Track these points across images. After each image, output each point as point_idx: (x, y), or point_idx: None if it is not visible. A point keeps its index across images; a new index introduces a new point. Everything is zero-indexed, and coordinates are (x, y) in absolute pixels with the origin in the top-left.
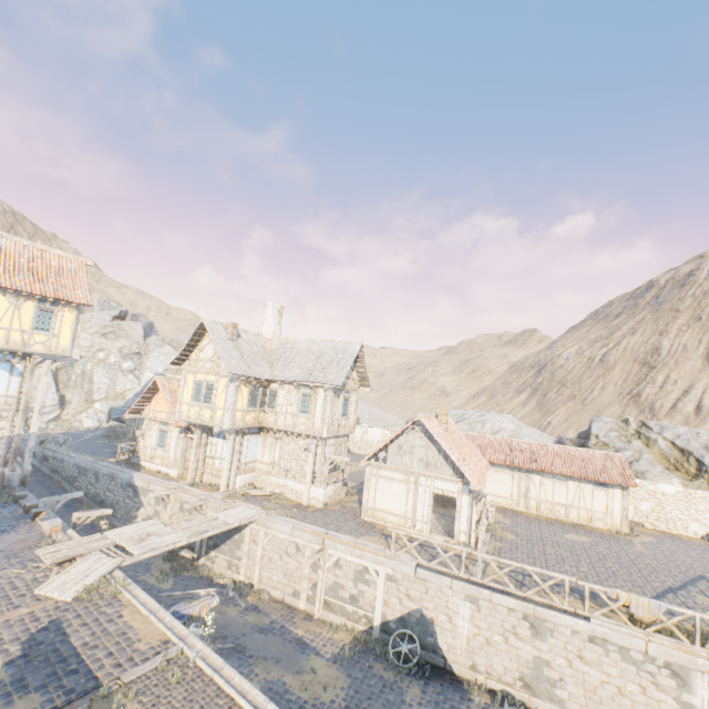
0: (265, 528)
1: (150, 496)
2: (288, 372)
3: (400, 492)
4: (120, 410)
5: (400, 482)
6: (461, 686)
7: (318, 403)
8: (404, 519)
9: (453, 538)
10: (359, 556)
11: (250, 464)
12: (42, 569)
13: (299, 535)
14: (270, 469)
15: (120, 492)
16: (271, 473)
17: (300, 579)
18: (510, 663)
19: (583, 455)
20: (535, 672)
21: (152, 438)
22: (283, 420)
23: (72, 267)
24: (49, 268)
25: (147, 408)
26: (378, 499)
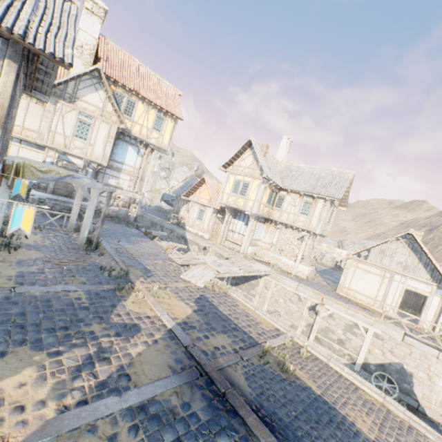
0: (276, 281)
1: (194, 246)
2: (295, 185)
3: (374, 282)
4: (169, 195)
5: (375, 275)
6: (435, 425)
7: (316, 209)
8: (374, 300)
9: (417, 324)
10: (352, 315)
11: (256, 241)
12: (175, 266)
13: (302, 291)
14: (269, 247)
15: (175, 240)
16: (269, 250)
17: (298, 319)
18: None
19: None
20: None
21: (194, 213)
22: (285, 217)
23: (172, 94)
24: (162, 91)
25: (193, 194)
26: (353, 282)
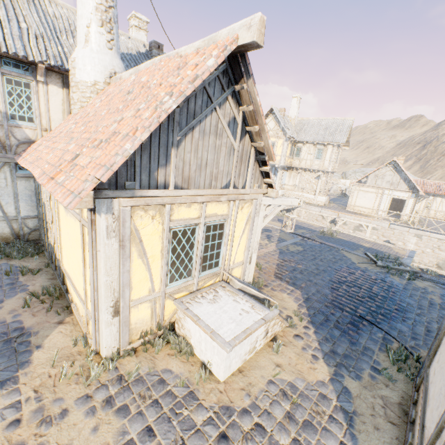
0: (305, 210)
1: None
2: (309, 137)
3: (371, 198)
4: None
5: (372, 193)
6: None
7: (327, 154)
8: (372, 210)
9: (399, 218)
10: (358, 220)
11: (283, 186)
12: None
13: (324, 212)
14: (293, 188)
15: None
16: (294, 190)
17: None
18: (432, 259)
19: None
20: (444, 262)
21: None
22: (304, 163)
23: None
24: None
25: None
26: (357, 201)
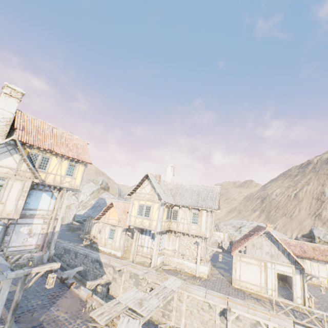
0: (187, 292)
1: (109, 268)
2: (184, 201)
3: (255, 271)
4: (80, 216)
5: (255, 265)
6: None
7: (203, 218)
8: (260, 287)
9: (293, 301)
10: (253, 314)
11: (162, 250)
12: None
13: (210, 298)
14: (173, 253)
15: (90, 264)
16: (174, 256)
17: (213, 327)
18: None
19: (327, 249)
20: None
21: (105, 233)
22: (181, 226)
23: (82, 144)
24: (73, 144)
25: (103, 216)
26: (242, 274)
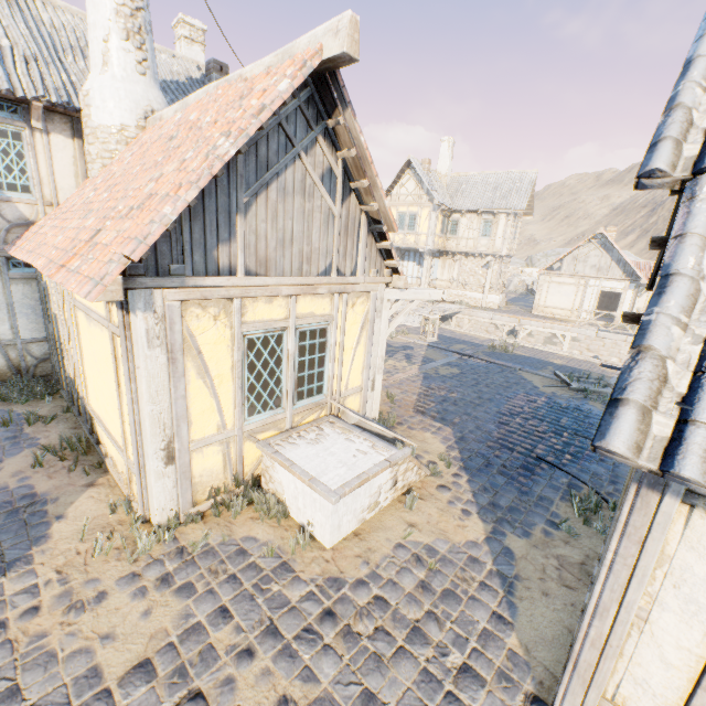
0: (468, 317)
1: None
2: (469, 203)
3: (569, 293)
4: None
5: (570, 285)
6: None
7: (499, 228)
8: (571, 311)
9: (613, 322)
10: (549, 328)
11: (433, 282)
12: None
13: (498, 319)
14: (449, 284)
15: None
16: (450, 288)
17: None
18: None
19: None
20: None
21: None
22: (464, 244)
23: None
24: None
25: None
26: (548, 299)
